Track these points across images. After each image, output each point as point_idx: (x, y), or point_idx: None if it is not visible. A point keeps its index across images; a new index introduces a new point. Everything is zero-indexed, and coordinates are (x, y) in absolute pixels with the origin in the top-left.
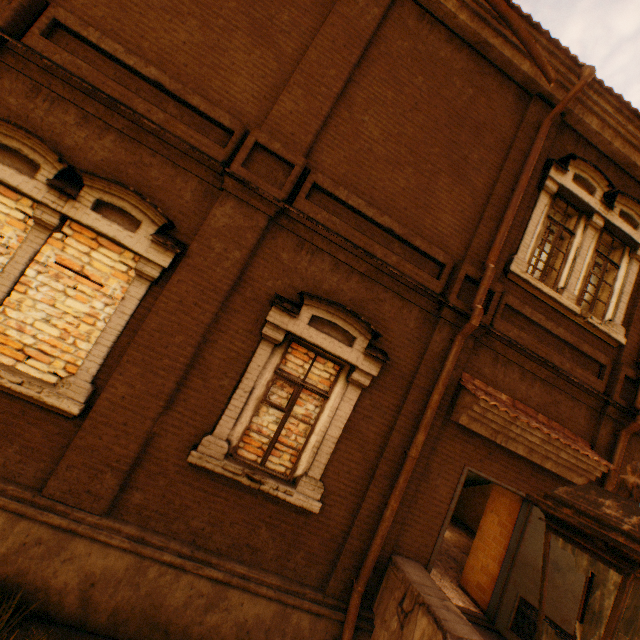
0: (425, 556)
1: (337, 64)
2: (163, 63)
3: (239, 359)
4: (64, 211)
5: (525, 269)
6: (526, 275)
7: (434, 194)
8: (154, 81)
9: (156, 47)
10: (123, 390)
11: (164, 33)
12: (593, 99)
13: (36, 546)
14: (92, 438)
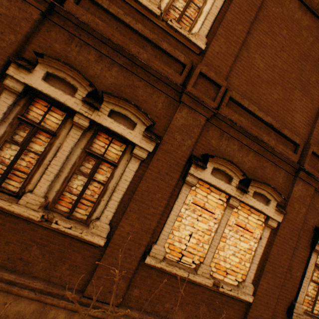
0: None
1: None
2: (268, 111)
3: (302, 261)
4: (242, 199)
5: None
6: None
7: None
8: (268, 123)
9: (265, 103)
10: (265, 286)
11: (268, 95)
12: None
13: None
14: (255, 312)
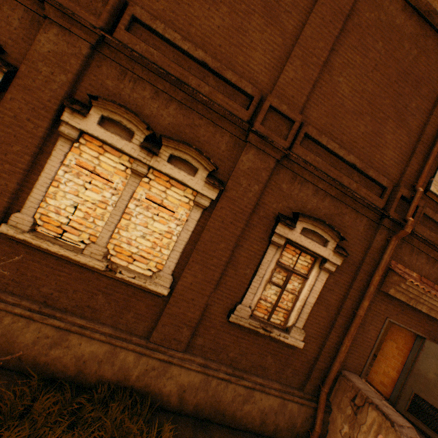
0: (359, 370)
1: (324, 37)
2: (204, 45)
3: (255, 256)
4: (150, 164)
5: None
6: None
7: (382, 136)
8: (201, 61)
9: (199, 32)
10: (190, 279)
11: (204, 20)
12: None
13: (152, 371)
14: (175, 308)
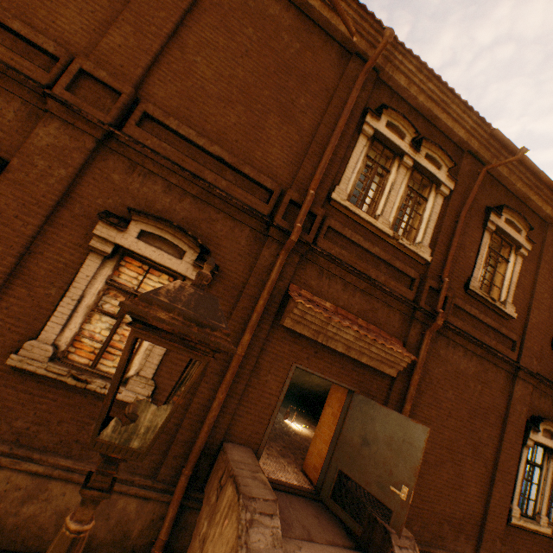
0: (256, 442)
1: (168, 8)
2: None
3: (67, 270)
4: None
5: (346, 198)
6: (346, 202)
7: (264, 131)
8: None
9: None
10: None
11: None
12: (399, 59)
13: None
14: None
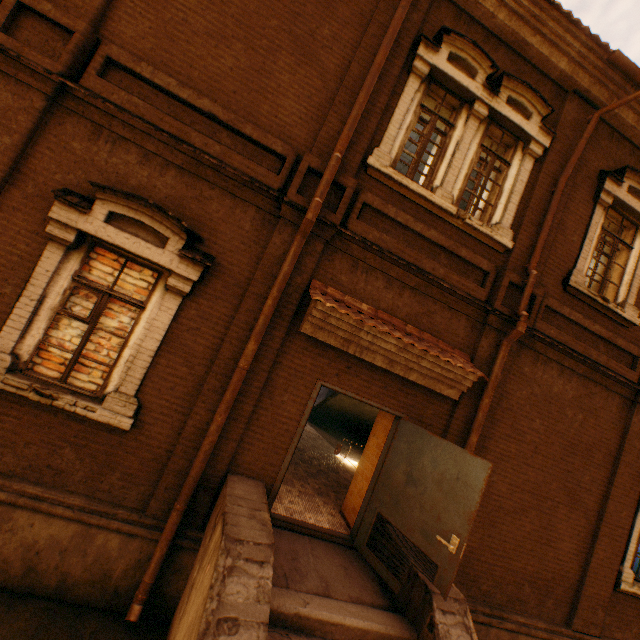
0: (271, 475)
1: None
2: None
3: (24, 264)
4: None
5: (388, 163)
6: (388, 170)
7: (273, 76)
8: None
9: None
10: None
11: None
12: None
13: None
14: None
